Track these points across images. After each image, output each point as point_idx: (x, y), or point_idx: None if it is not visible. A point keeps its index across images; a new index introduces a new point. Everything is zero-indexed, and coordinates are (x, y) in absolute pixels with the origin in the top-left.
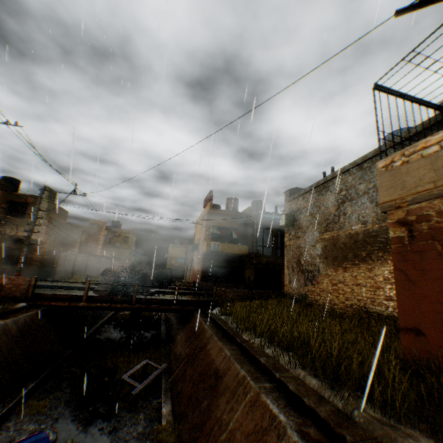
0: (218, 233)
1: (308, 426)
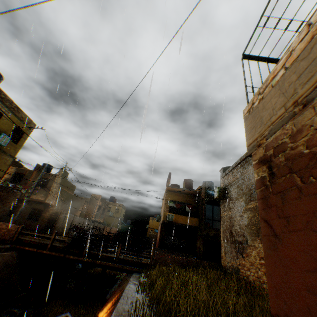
0: (174, 206)
1: None
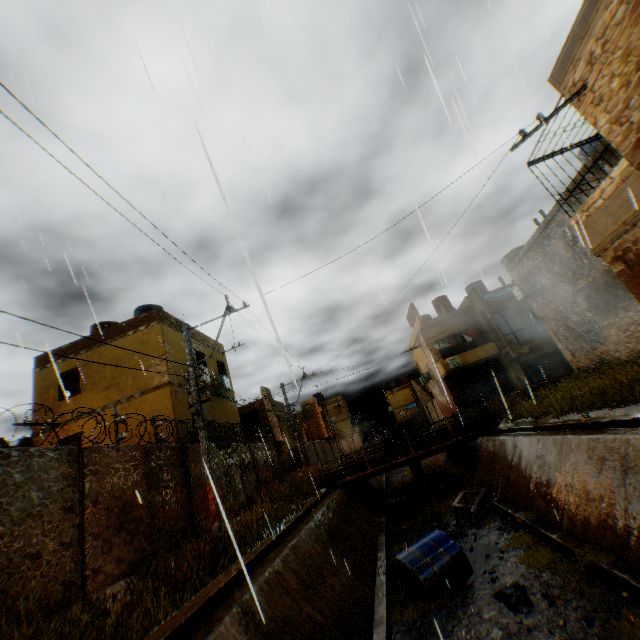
0: (446, 346)
1: (620, 430)
